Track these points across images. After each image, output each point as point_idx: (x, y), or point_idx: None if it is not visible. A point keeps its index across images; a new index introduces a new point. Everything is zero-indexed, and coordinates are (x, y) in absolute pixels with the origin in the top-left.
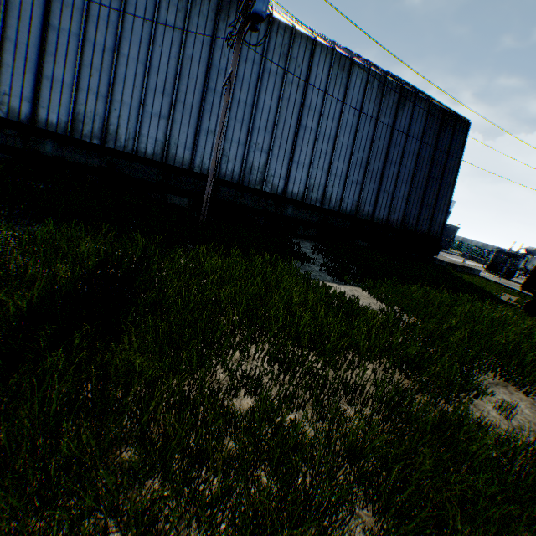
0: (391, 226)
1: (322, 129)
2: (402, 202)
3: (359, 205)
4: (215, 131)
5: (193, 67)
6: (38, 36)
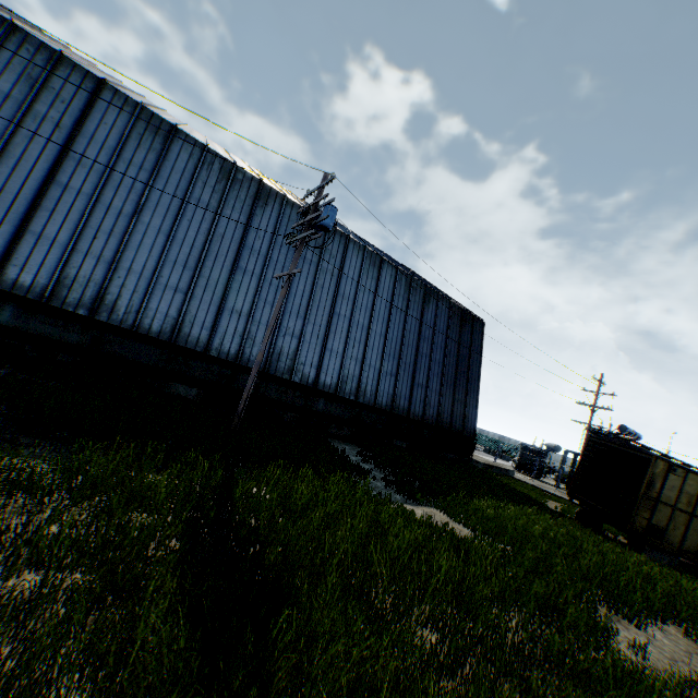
0: (427, 423)
1: (355, 317)
2: (435, 396)
3: (395, 399)
4: (241, 310)
5: (224, 244)
6: (35, 188)
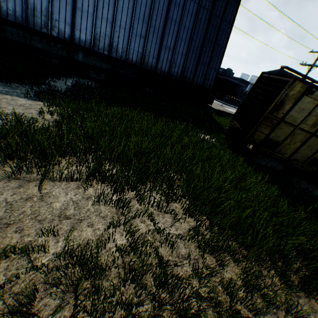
0: (172, 78)
1: None
2: (181, 58)
3: (143, 57)
4: None
5: None
6: None
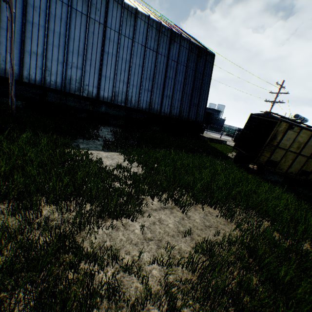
0: (173, 117)
1: (120, 55)
2: (178, 102)
3: (151, 104)
4: (37, 52)
5: None
6: None
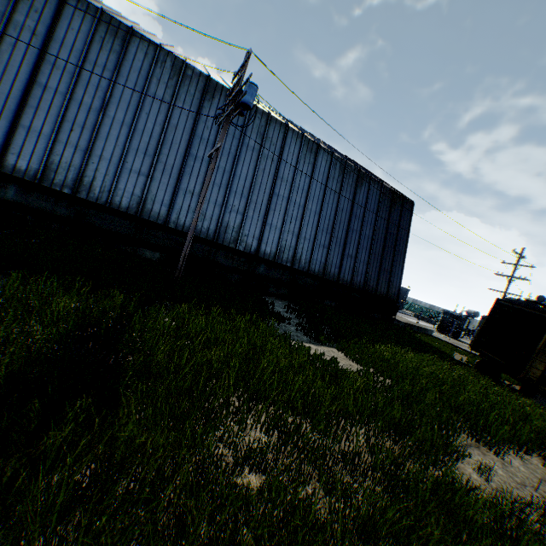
0: (355, 287)
1: (293, 197)
2: (363, 266)
3: (326, 267)
4: (194, 191)
5: (177, 134)
6: (21, 89)
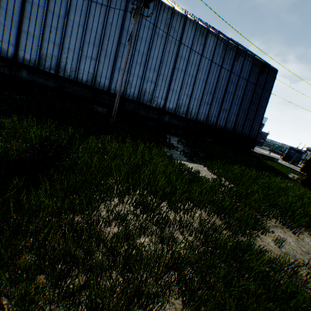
0: (227, 130)
1: (188, 70)
2: (234, 116)
3: (208, 117)
4: None
5: (112, 29)
6: (19, 6)
